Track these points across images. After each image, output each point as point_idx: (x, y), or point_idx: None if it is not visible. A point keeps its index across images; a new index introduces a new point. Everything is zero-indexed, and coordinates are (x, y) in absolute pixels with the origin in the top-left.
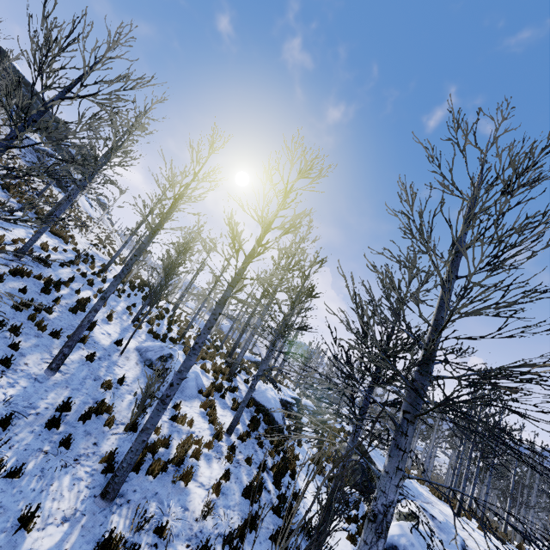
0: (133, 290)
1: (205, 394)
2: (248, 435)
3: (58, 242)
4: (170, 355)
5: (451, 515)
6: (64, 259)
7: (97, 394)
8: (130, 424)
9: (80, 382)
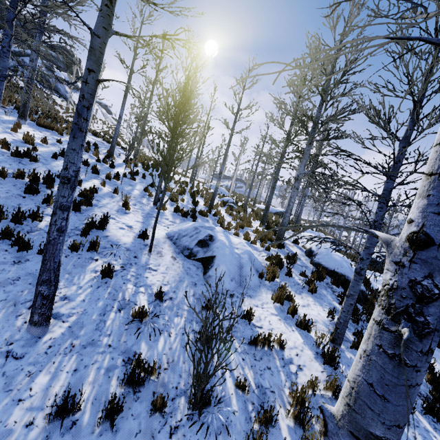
0: (147, 170)
1: (270, 279)
2: (359, 335)
3: (51, 135)
4: (209, 237)
5: None
6: (58, 150)
7: (127, 339)
8: (195, 402)
9: (95, 325)
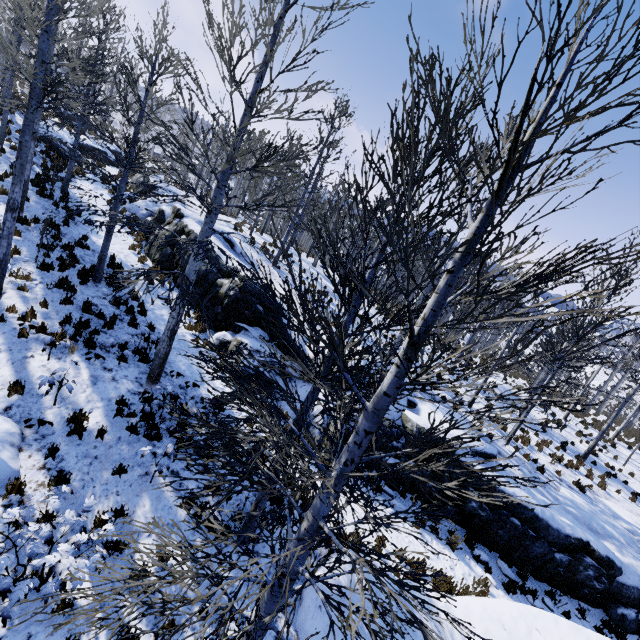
0: None
1: None
2: None
3: None
4: None
5: (196, 203)
6: None
7: None
8: None
9: None
